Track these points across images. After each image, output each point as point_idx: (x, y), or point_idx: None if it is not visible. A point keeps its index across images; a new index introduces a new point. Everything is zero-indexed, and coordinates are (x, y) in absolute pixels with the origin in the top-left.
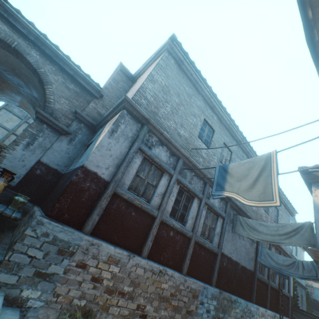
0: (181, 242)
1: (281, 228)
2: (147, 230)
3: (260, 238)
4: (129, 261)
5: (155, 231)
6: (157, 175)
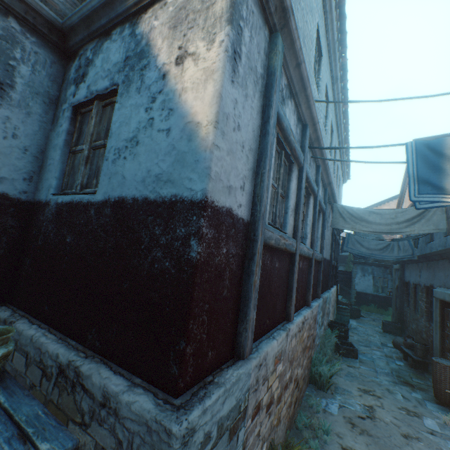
0: (305, 270)
1: (401, 214)
2: (287, 278)
3: (372, 230)
4: (287, 342)
5: (296, 274)
6: (284, 172)
